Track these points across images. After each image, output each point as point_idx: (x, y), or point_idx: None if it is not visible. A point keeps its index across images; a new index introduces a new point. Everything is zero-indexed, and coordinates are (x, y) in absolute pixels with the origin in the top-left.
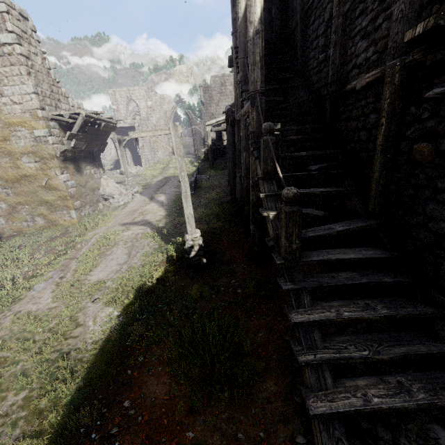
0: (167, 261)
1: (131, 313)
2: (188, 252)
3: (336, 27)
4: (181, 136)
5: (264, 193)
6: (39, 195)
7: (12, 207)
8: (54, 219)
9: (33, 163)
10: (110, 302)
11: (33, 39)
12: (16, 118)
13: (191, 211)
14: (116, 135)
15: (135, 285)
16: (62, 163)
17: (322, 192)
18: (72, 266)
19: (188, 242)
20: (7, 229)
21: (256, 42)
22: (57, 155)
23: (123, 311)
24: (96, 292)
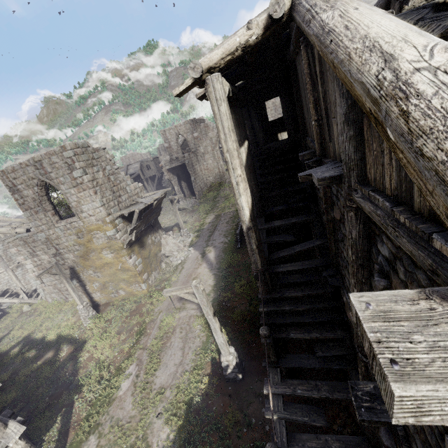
0: (211, 363)
1: (182, 439)
2: (225, 369)
3: (327, 220)
4: (203, 290)
5: (268, 388)
6: (118, 275)
7: (102, 285)
8: (131, 291)
9: (109, 254)
10: (168, 420)
11: (94, 160)
12: (93, 226)
13: (222, 340)
14: (171, 173)
15: (185, 400)
16: (129, 249)
17: (321, 397)
18: (144, 361)
19: (224, 362)
20: (102, 299)
21: (250, 236)
22: (124, 247)
23: (177, 434)
24: (159, 404)
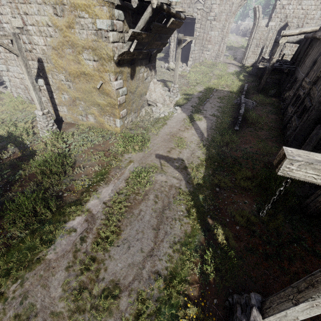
0: (200, 279)
1: None
2: None
3: None
4: None
5: None
6: (93, 96)
7: (72, 100)
8: (102, 121)
9: (91, 60)
10: None
11: None
12: None
13: (302, 316)
14: None
15: None
16: (118, 66)
17: None
18: (97, 220)
19: None
20: (68, 116)
21: None
22: (114, 58)
23: None
24: (105, 317)
